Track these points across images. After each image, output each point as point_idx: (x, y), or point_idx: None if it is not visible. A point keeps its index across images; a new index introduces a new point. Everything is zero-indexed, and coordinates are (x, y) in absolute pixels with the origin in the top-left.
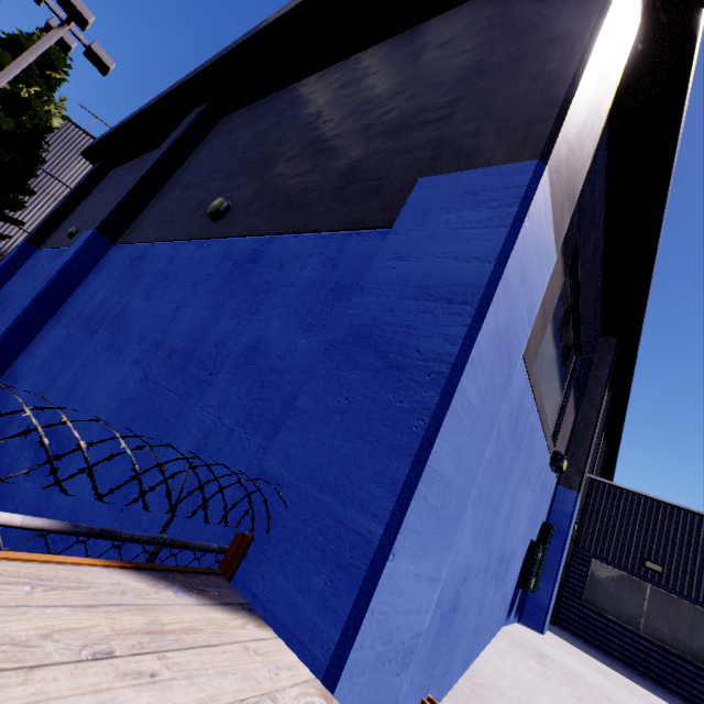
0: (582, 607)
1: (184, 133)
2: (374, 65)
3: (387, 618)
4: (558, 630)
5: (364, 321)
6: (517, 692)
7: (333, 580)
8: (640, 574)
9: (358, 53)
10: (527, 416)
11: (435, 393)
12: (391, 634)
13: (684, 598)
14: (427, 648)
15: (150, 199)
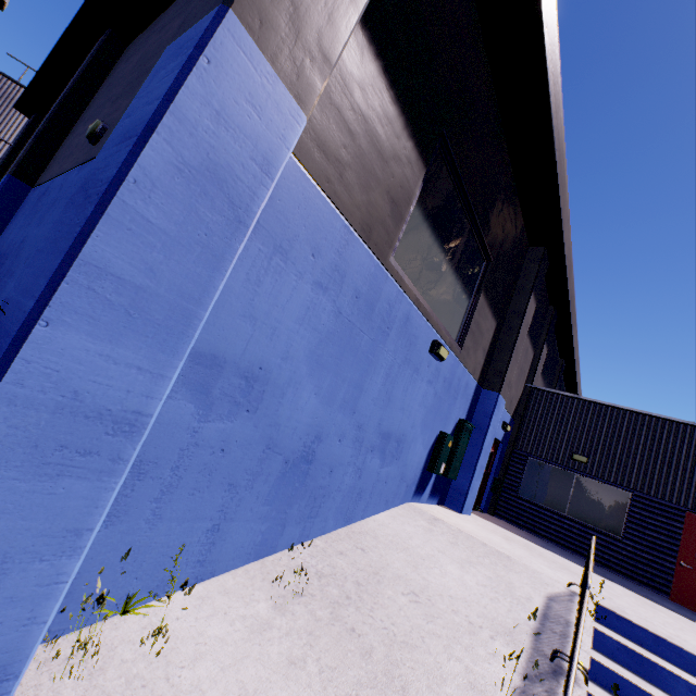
0: (517, 499)
1: (87, 66)
2: None
3: (63, 377)
4: (492, 518)
5: (91, 173)
6: (393, 538)
7: (3, 344)
8: (569, 466)
9: None
10: (392, 304)
11: (94, 206)
12: (78, 393)
13: (605, 483)
14: (269, 485)
15: (62, 139)
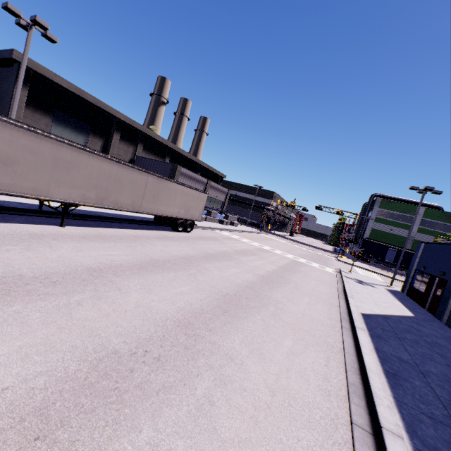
0: None
1: None
2: (5, 77)
3: None
4: None
5: None
6: None
7: None
8: None
9: (3, 67)
10: None
11: None
12: None
13: None
14: None
15: None
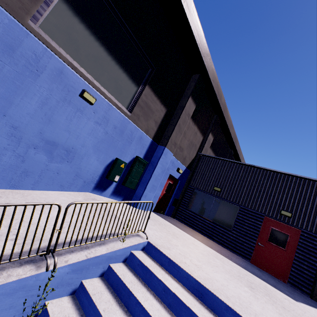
0: (186, 210)
1: None
2: None
3: None
4: (169, 218)
5: None
6: (40, 198)
7: None
8: (212, 193)
9: None
10: (39, 56)
11: None
12: None
13: (228, 201)
14: None
15: None
